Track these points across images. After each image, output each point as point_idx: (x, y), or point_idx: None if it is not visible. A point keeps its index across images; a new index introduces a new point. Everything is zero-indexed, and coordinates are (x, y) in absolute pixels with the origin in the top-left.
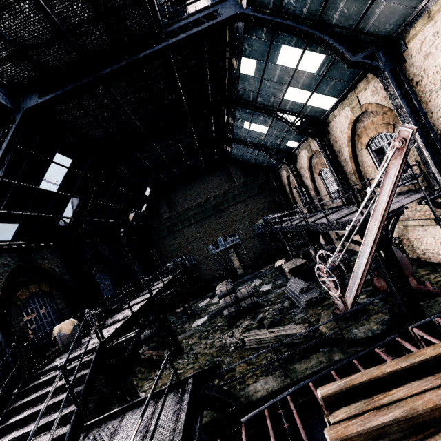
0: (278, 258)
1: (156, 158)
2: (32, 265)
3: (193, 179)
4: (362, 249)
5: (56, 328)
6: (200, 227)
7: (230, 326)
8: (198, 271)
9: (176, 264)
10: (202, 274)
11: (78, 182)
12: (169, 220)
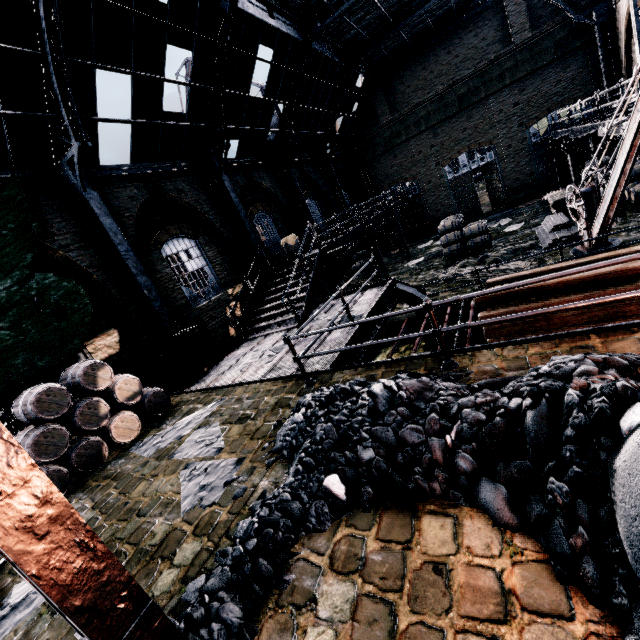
0: (556, 188)
1: (373, 19)
2: (254, 184)
3: (432, 46)
4: (618, 159)
5: (283, 240)
6: (434, 138)
7: (447, 265)
8: (422, 205)
9: (393, 194)
10: (429, 210)
11: (280, 82)
12: (388, 128)
